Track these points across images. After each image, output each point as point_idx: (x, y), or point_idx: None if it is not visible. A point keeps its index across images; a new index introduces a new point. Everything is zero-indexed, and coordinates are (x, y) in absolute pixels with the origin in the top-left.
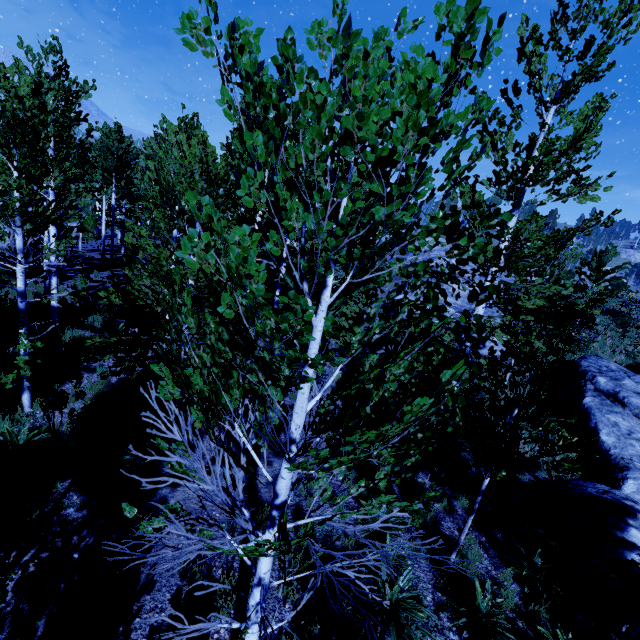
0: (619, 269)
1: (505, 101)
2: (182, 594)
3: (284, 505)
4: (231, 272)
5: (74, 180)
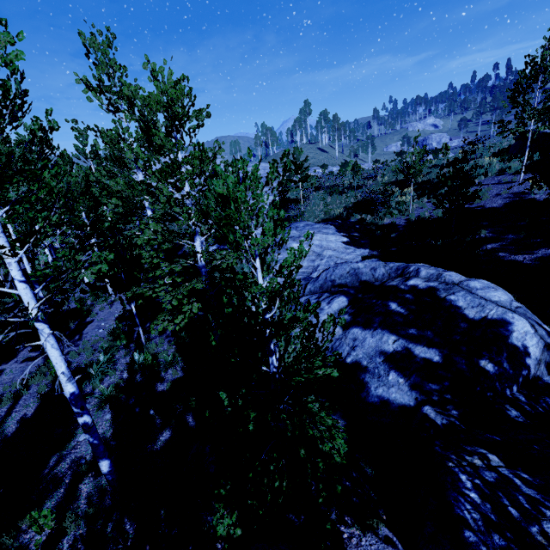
0: (306, 162)
1: (110, 111)
2: None
3: None
4: None
5: None
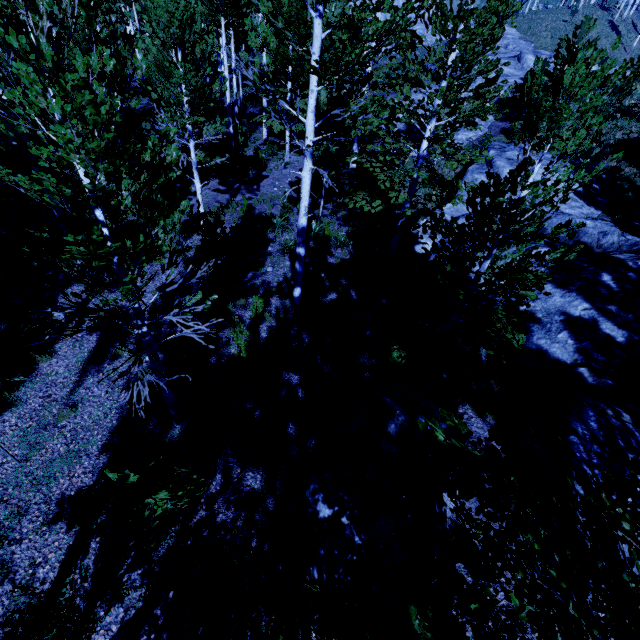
0: None
1: None
2: (196, 216)
3: (191, 133)
4: (148, 49)
5: (107, 12)
